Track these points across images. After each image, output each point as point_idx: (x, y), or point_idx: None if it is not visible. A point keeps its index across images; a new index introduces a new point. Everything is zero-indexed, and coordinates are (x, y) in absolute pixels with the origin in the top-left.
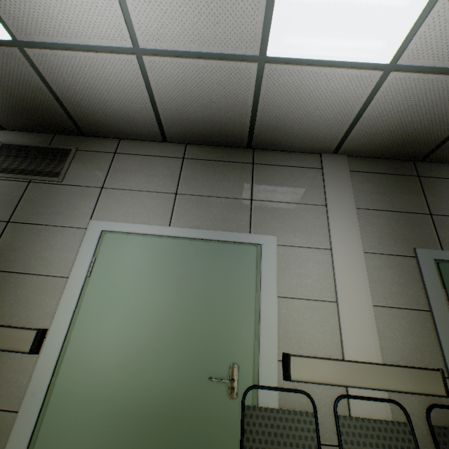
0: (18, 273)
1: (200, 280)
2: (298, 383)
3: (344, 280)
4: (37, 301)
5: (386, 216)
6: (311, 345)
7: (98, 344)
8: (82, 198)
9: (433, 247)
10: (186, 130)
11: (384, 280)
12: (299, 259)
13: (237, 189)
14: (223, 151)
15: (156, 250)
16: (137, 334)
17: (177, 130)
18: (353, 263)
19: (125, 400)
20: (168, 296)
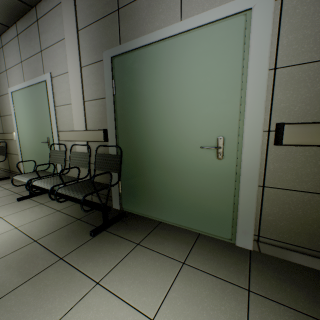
0: (6, 116)
1: (35, 106)
2: (65, 142)
3: (73, 90)
4: (12, 124)
5: (93, 29)
6: (67, 126)
7: (23, 135)
8: (5, 79)
9: (116, 45)
10: (1, 16)
11: (90, 83)
12: (60, 83)
13: (36, 46)
14: (27, 19)
15: (23, 96)
16: (28, 131)
17: (0, 18)
18: (76, 77)
19: (32, 150)
20: (30, 115)
